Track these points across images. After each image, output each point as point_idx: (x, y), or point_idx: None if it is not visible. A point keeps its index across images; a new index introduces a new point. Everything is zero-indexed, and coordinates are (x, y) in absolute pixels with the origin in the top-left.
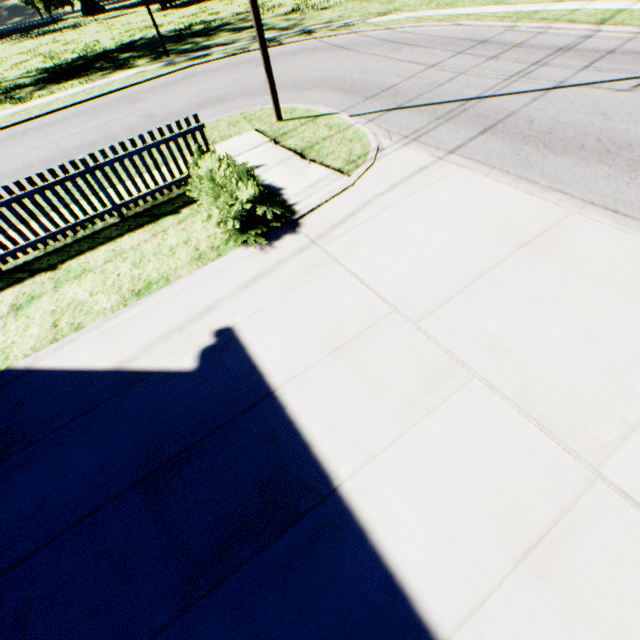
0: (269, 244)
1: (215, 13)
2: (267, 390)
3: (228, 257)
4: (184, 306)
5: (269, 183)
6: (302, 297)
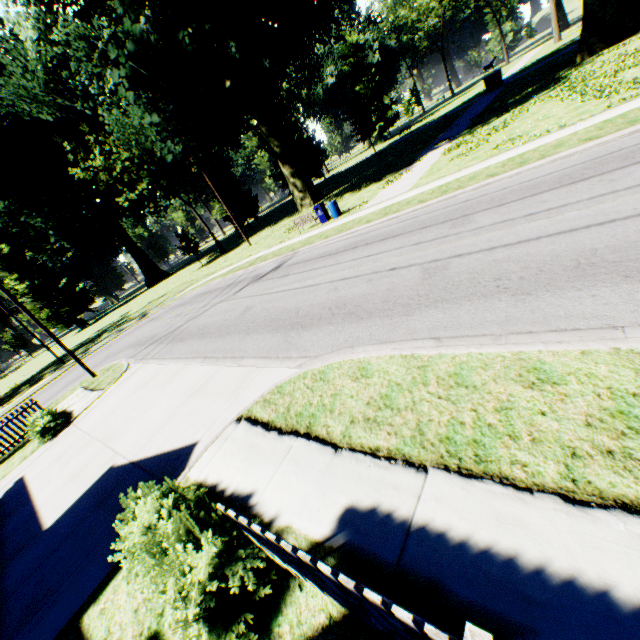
0: (57, 436)
1: (110, 320)
2: (25, 486)
3: (37, 451)
4: (8, 480)
5: (71, 410)
6: (57, 448)
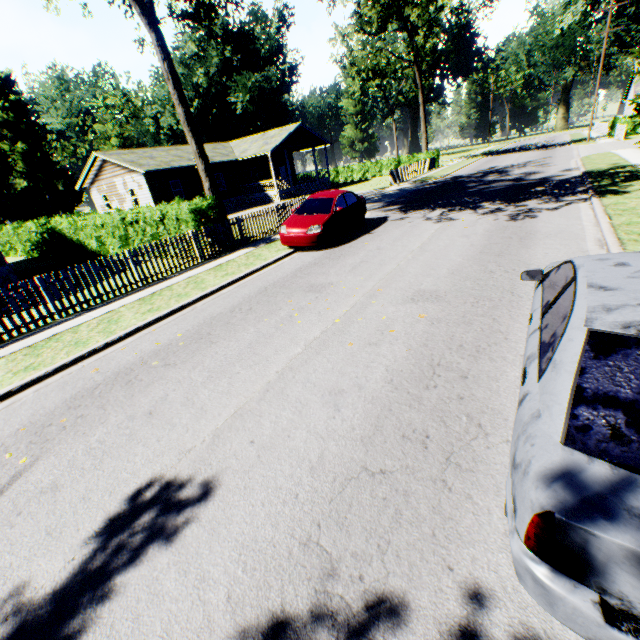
0: None
1: None
2: None
3: None
4: None
5: None
6: None
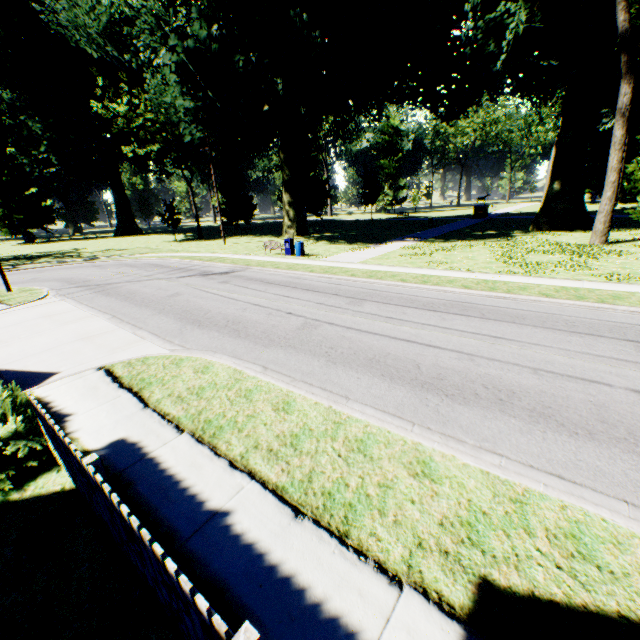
0: None
1: (59, 248)
2: None
3: None
4: None
5: None
6: None
